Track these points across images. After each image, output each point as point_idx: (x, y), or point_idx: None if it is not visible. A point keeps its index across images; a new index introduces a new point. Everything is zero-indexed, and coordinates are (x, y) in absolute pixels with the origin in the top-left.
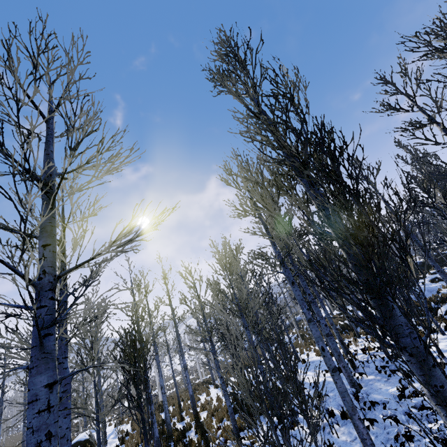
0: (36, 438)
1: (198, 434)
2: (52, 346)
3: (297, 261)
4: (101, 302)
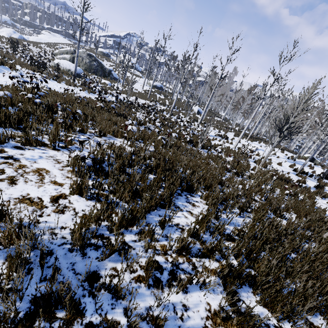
0: None
1: None
2: None
3: None
4: None
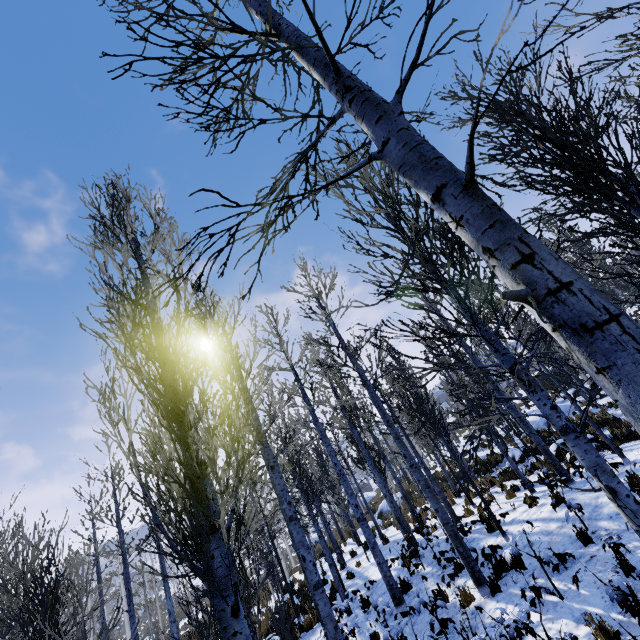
0: None
1: None
2: None
3: (348, 406)
4: None
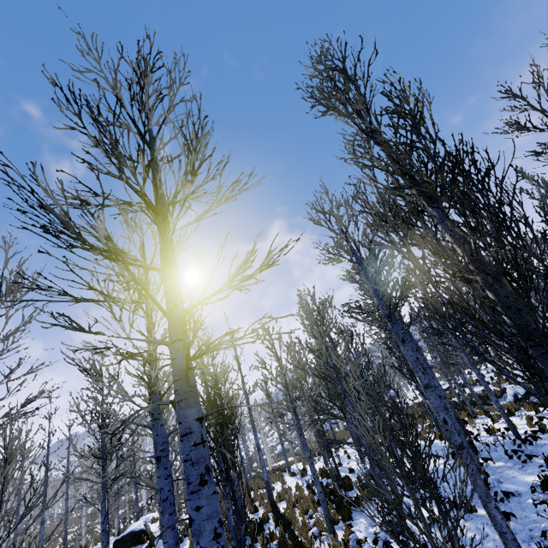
0: (197, 471)
1: (280, 526)
2: (194, 380)
3: None
4: (253, 332)
